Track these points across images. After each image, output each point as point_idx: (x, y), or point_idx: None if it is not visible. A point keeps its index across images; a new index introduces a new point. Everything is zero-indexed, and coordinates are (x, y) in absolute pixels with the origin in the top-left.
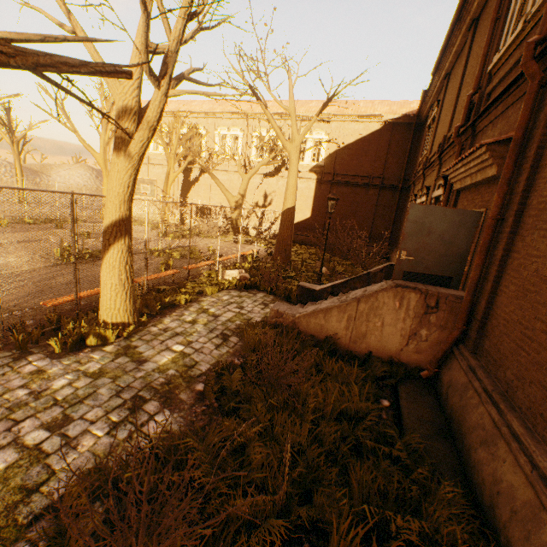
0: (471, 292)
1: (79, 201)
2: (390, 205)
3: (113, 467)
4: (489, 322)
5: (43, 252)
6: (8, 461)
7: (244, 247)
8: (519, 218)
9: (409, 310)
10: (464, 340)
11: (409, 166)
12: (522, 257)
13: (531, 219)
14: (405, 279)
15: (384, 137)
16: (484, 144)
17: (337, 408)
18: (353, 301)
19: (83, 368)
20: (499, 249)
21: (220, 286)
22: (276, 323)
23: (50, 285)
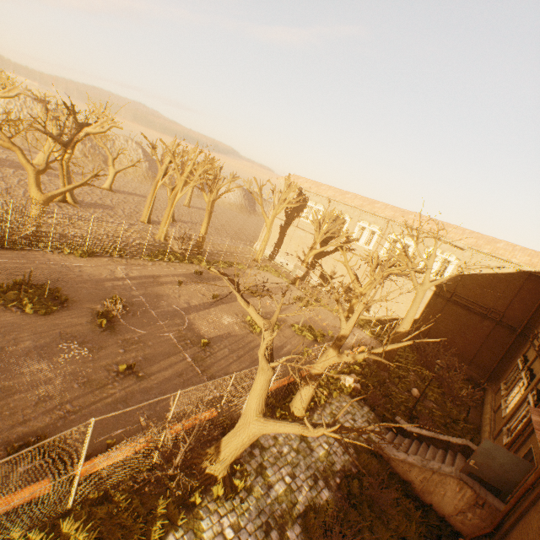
0: (502, 514)
1: (232, 223)
2: (502, 342)
3: (314, 508)
4: (505, 538)
5: (239, 313)
6: (284, 487)
7: (352, 331)
8: (538, 497)
9: (464, 497)
10: (491, 537)
11: (535, 316)
12: (528, 520)
13: (539, 505)
14: (468, 475)
15: (515, 281)
16: (537, 439)
17: (403, 531)
18: (430, 470)
19: (290, 443)
20: (524, 504)
21: (341, 391)
22: (377, 451)
23: (255, 356)
